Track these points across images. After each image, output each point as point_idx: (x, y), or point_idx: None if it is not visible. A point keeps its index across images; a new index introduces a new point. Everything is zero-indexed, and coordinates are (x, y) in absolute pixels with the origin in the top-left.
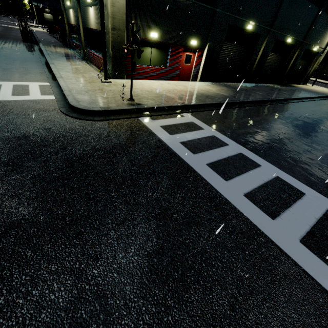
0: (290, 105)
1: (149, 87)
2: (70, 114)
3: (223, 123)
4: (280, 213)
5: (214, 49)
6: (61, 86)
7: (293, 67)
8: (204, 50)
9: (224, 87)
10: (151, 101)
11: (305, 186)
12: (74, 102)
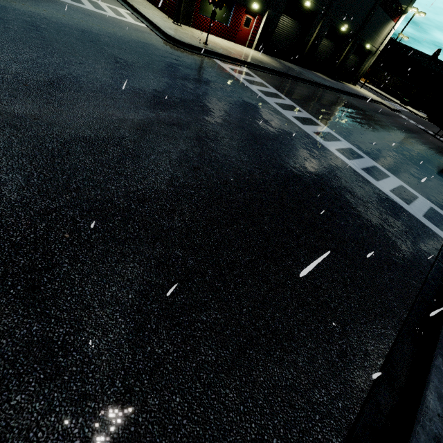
0: (326, 91)
1: (214, 41)
2: (169, 41)
3: (269, 80)
4: (287, 110)
5: (272, 18)
6: (148, 18)
7: (345, 61)
8: (264, 17)
9: (276, 61)
10: (219, 50)
11: (304, 111)
12: (169, 33)
